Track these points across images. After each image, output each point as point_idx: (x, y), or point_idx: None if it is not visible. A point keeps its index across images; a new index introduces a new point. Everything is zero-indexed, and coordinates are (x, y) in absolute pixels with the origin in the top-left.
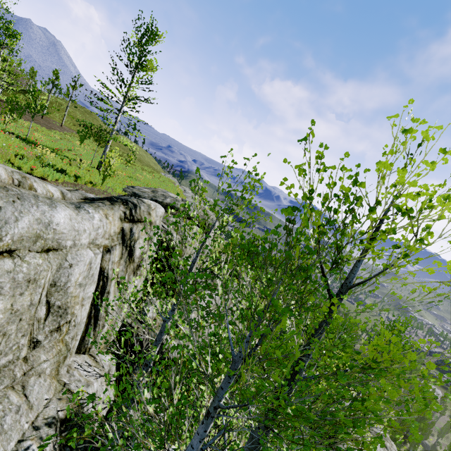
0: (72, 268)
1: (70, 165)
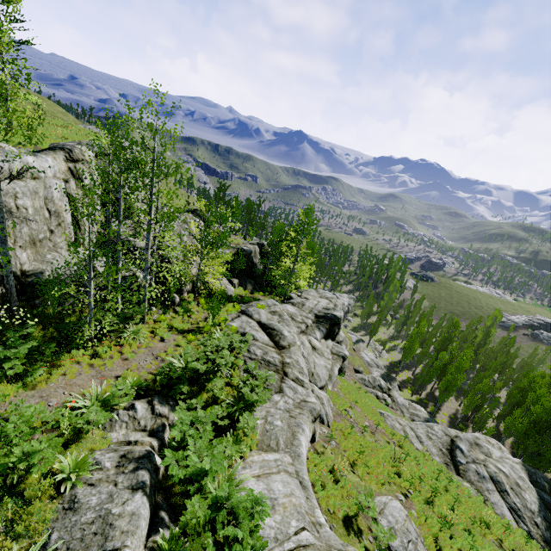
0: (52, 188)
1: None
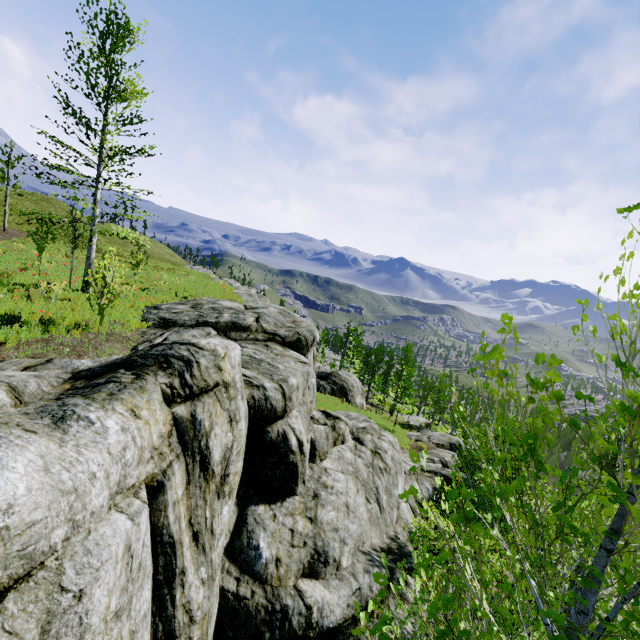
0: (84, 597)
1: (30, 298)
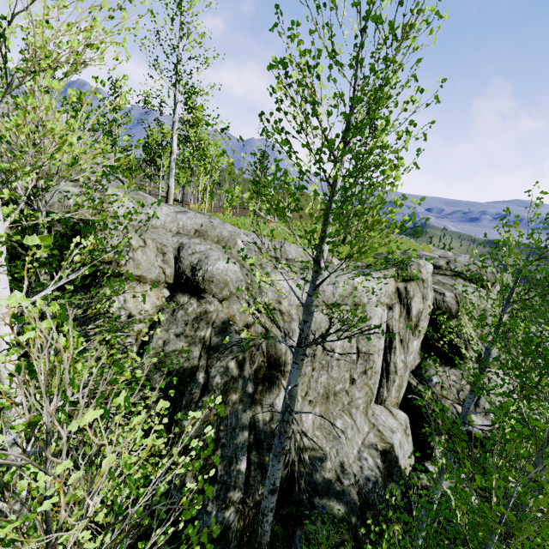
0: (371, 320)
1: None
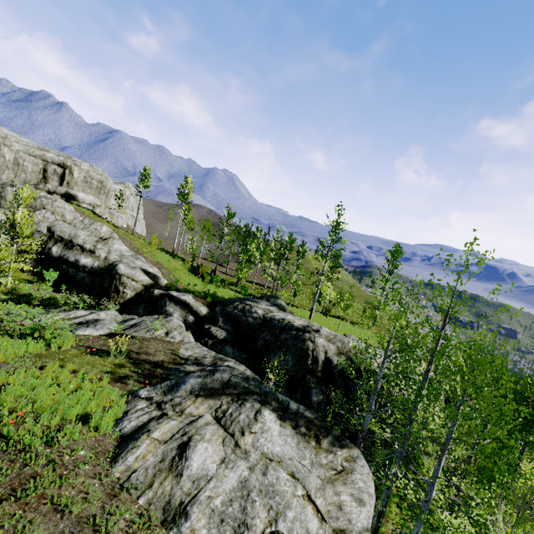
0: None
1: (367, 329)
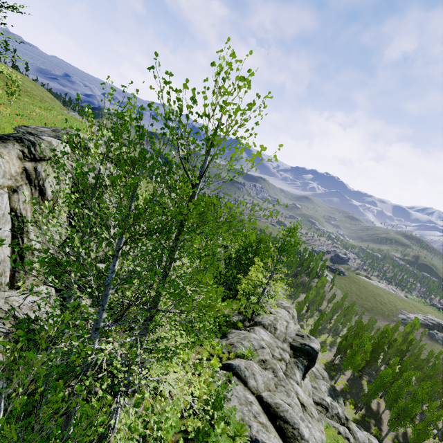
0: None
1: None
